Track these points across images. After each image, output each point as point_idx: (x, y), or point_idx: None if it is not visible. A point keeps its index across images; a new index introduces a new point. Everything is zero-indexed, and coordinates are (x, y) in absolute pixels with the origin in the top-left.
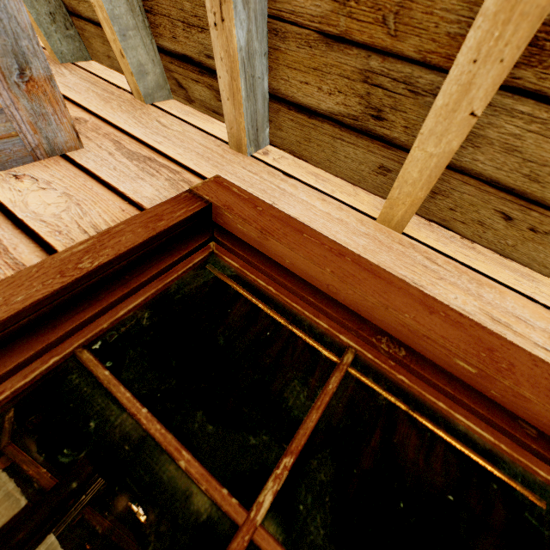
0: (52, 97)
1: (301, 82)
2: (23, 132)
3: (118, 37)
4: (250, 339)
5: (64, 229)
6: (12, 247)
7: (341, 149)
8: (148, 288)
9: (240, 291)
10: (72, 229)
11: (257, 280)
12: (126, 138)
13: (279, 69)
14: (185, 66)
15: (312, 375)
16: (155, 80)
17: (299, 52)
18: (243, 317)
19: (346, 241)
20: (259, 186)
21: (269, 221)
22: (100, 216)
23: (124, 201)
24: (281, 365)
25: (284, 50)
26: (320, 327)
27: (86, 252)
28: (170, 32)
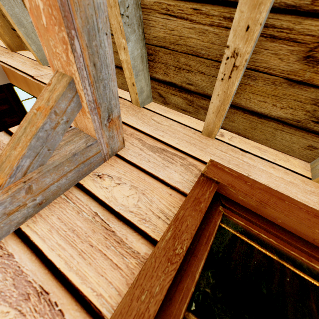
0: (118, 125)
1: (259, 100)
2: (102, 149)
3: (134, 77)
4: (252, 269)
5: (146, 217)
6: (124, 238)
7: (279, 135)
8: (202, 251)
9: (238, 235)
10: (150, 216)
11: (260, 234)
12: (143, 136)
13: (244, 93)
14: (168, 87)
15: (309, 300)
16: (146, 94)
17: (264, 87)
18: (244, 253)
19: (306, 200)
20: (233, 162)
21: (260, 193)
22: (160, 202)
23: (167, 187)
24: (286, 293)
25: (252, 85)
26: (315, 269)
27: (173, 238)
28: (163, 71)
